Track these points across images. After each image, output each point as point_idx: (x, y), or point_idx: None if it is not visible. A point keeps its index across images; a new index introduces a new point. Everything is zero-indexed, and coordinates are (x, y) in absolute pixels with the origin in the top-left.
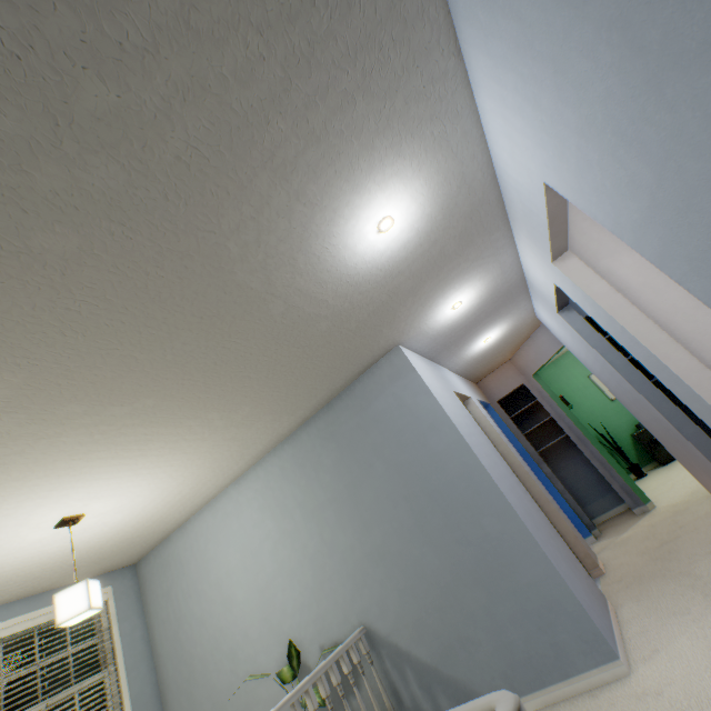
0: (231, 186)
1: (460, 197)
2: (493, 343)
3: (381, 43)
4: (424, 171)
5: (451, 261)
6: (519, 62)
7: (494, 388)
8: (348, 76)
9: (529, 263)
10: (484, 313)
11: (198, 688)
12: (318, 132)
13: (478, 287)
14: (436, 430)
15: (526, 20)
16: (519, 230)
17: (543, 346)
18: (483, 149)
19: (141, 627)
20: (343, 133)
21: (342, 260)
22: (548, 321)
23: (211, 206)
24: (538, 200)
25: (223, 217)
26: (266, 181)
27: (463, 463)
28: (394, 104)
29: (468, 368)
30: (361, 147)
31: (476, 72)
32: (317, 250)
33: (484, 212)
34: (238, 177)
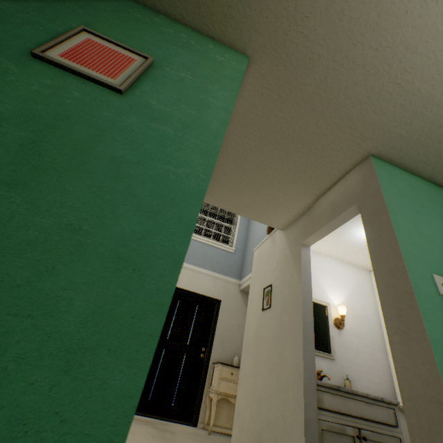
0: None
1: None
2: None
3: None
4: None
5: None
6: None
7: None
8: None
9: None
10: None
11: (255, 237)
12: None
13: None
14: None
15: None
16: None
17: None
18: None
19: (247, 223)
20: None
21: None
22: None
23: None
24: None
25: None
26: None
27: None
28: None
29: None
30: None
31: None
32: None
33: None
34: None
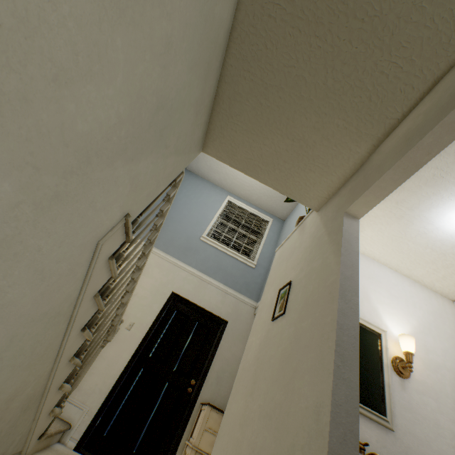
0: None
1: None
2: None
3: None
4: None
5: None
6: None
7: None
8: None
9: None
10: None
11: None
12: None
13: None
14: None
15: None
16: None
17: None
18: None
19: (275, 238)
20: None
21: None
22: None
23: None
24: None
25: None
26: None
27: None
28: None
29: None
30: None
31: None
32: None
33: None
34: None
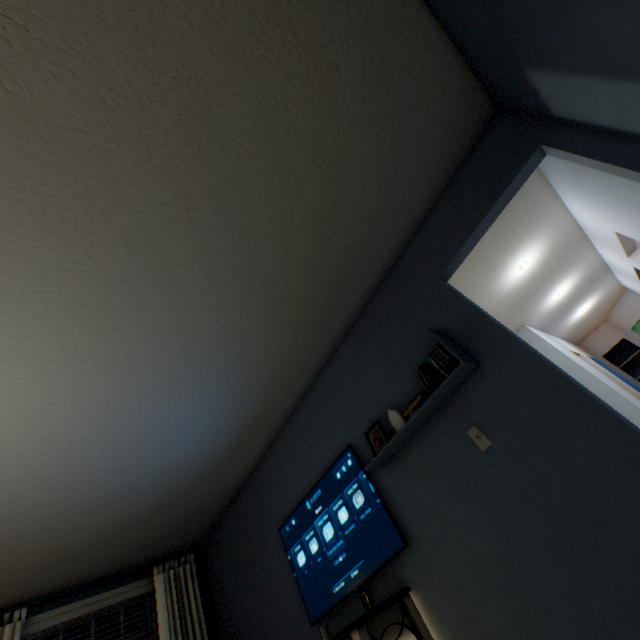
0: (469, 273)
1: (559, 240)
2: (588, 311)
3: (527, 209)
4: (542, 238)
5: (555, 270)
6: (594, 205)
7: (596, 346)
8: (515, 223)
9: (608, 257)
10: (579, 292)
11: None
12: (501, 244)
13: (572, 278)
14: (568, 373)
15: (596, 200)
16: (597, 243)
17: (634, 304)
18: (570, 218)
19: None
20: (510, 240)
21: (501, 287)
22: (633, 287)
23: (461, 282)
24: (610, 236)
25: (463, 285)
26: (480, 267)
27: (596, 390)
28: (530, 223)
29: (569, 333)
30: (516, 242)
31: (567, 201)
32: (492, 286)
33: (573, 241)
34: (472, 269)
